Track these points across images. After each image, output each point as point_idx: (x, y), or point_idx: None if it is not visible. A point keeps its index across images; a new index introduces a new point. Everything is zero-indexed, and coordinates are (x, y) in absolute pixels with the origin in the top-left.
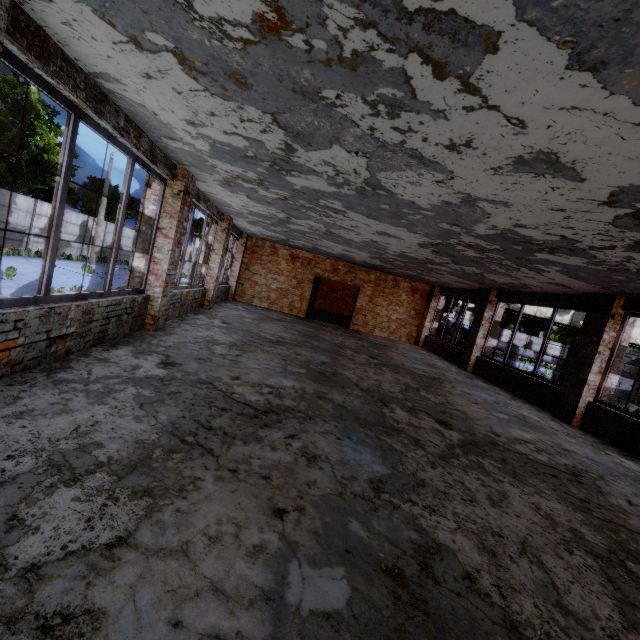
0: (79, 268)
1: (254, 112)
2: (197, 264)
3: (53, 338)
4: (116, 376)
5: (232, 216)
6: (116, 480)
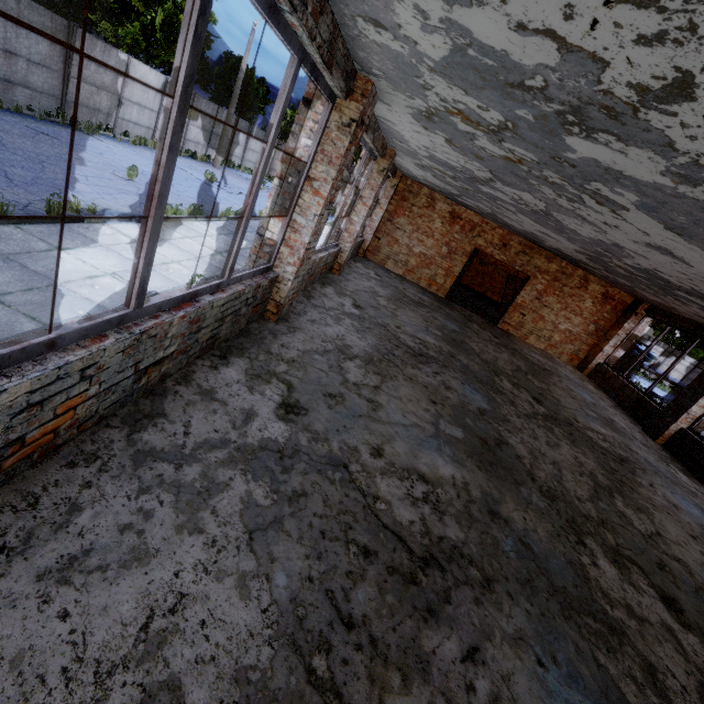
0: (202, 173)
1: None
2: (339, 218)
3: (144, 368)
4: (221, 441)
5: (397, 152)
6: None
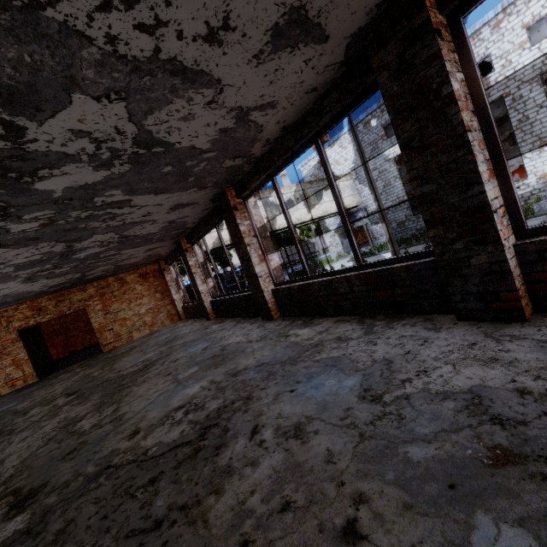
0: None
1: None
2: None
3: None
4: None
5: None
6: None
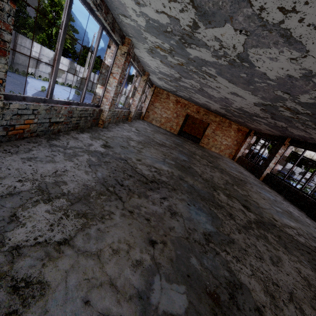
0: (74, 92)
1: None
2: (128, 97)
3: (52, 122)
4: (80, 147)
5: (149, 73)
6: (70, 204)
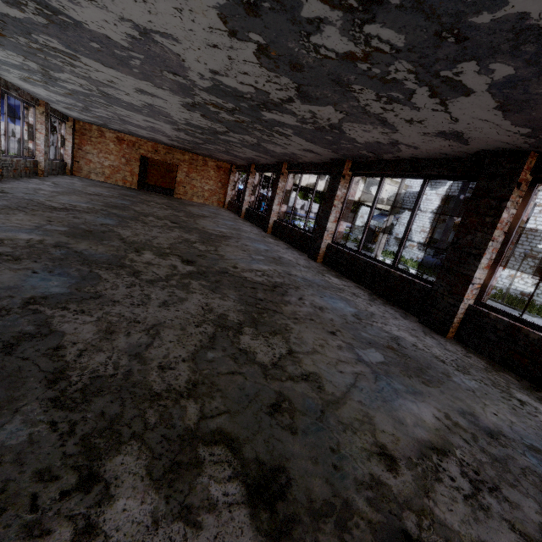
0: None
1: (13, 53)
2: (22, 140)
3: None
4: None
5: (47, 102)
6: None
